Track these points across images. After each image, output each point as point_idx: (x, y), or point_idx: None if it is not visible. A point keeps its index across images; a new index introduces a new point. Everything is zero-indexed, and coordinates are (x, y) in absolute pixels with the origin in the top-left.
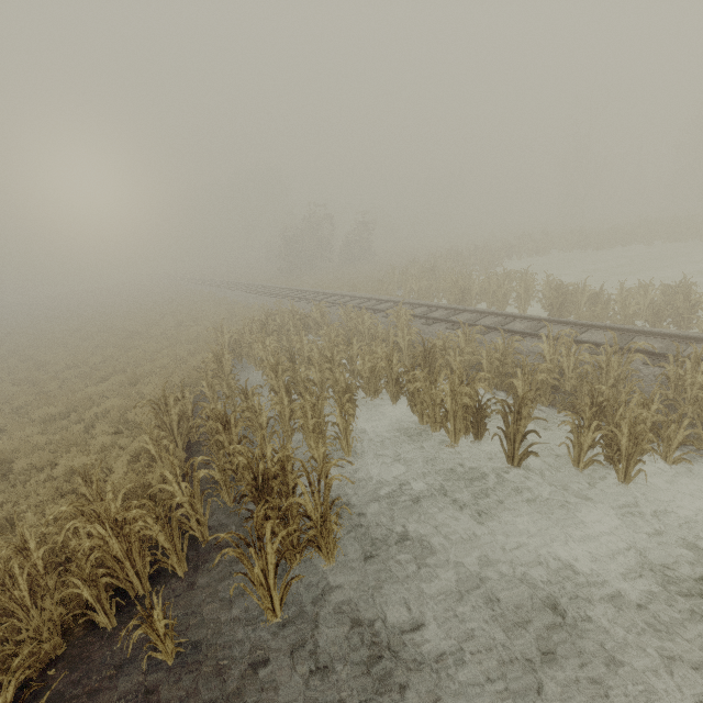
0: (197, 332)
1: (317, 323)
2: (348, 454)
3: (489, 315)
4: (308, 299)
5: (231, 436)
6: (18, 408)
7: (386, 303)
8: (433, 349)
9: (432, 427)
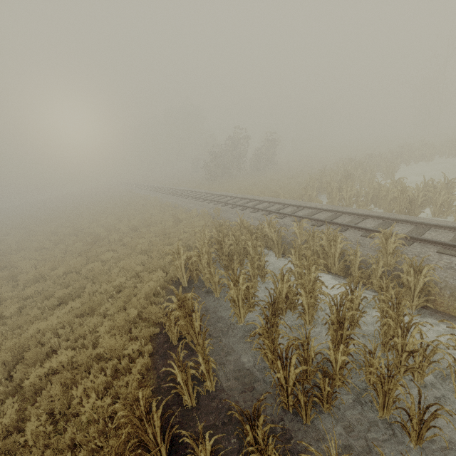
0: (149, 239)
1: (270, 238)
2: None
3: None
4: (241, 206)
5: None
6: None
7: (323, 212)
8: None
9: None
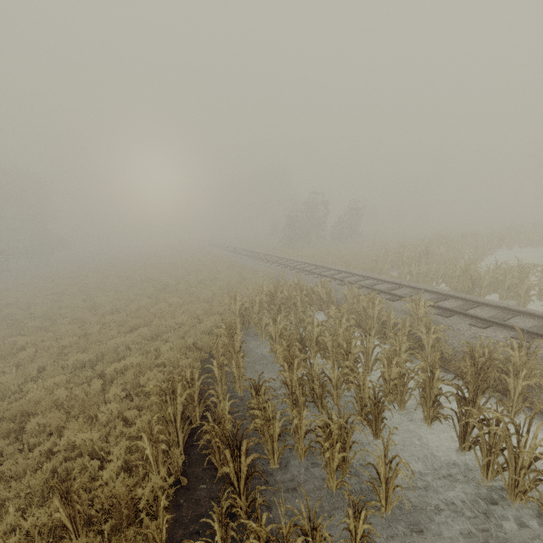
0: (213, 291)
1: (322, 299)
2: (385, 509)
3: (521, 314)
4: (307, 271)
5: (239, 465)
6: (63, 346)
7: (385, 284)
8: (478, 360)
9: (508, 492)
